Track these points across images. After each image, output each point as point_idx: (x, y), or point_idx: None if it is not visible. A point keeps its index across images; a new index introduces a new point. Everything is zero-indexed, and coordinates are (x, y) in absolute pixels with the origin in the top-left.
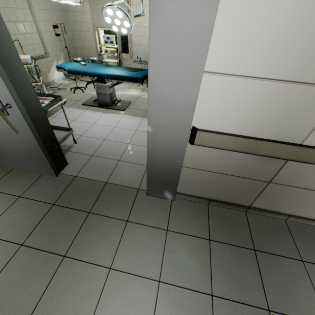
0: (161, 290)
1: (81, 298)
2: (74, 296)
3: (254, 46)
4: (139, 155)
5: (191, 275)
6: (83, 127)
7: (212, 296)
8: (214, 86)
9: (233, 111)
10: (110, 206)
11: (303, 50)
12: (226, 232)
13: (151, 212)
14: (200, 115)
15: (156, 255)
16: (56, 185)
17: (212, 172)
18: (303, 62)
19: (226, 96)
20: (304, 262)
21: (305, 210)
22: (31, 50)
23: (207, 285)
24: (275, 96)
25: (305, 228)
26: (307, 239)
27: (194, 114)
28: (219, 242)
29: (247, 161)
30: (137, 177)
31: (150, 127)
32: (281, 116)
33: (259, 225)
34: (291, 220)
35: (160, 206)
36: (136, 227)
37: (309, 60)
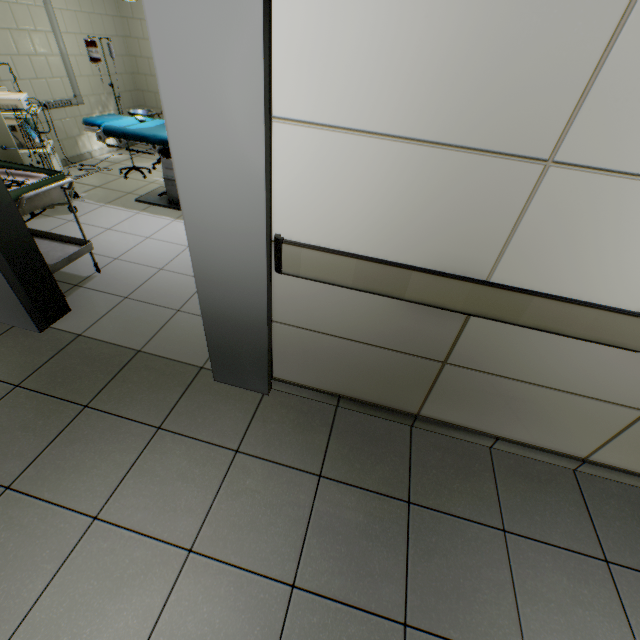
0: (189, 568)
1: (18, 572)
2: (3, 567)
3: (357, 65)
4: None
5: (261, 543)
6: (124, 243)
7: (293, 587)
8: (299, 150)
9: (346, 204)
10: (132, 398)
11: (450, 78)
12: (359, 462)
13: (214, 414)
14: (286, 212)
15: (200, 498)
16: (35, 349)
17: (333, 335)
18: (455, 103)
19: (326, 172)
20: (508, 533)
21: (526, 428)
22: (43, 89)
23: (289, 565)
24: (418, 174)
25: (529, 466)
26: (526, 488)
27: (275, 209)
28: (338, 482)
29: (393, 315)
30: (206, 346)
31: (191, 232)
32: (437, 219)
33: (433, 455)
34: (502, 448)
35: (236, 404)
36: (174, 440)
37: (465, 100)
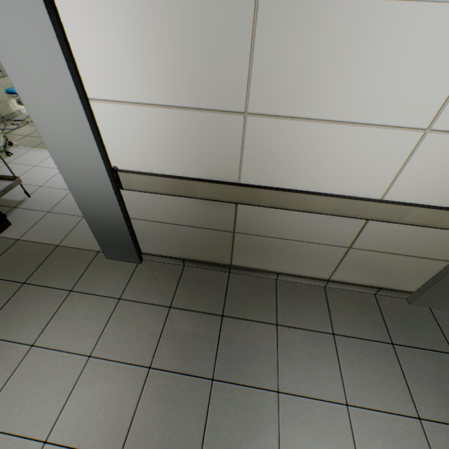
0: (89, 365)
1: None
2: None
3: (125, 67)
4: None
5: (132, 347)
6: (46, 174)
7: (150, 368)
8: (111, 116)
9: (147, 146)
10: (53, 275)
11: (178, 71)
12: (195, 297)
13: (106, 279)
14: (115, 153)
15: (96, 328)
16: None
17: (167, 223)
18: (185, 85)
19: (130, 128)
20: (279, 326)
21: (291, 265)
22: None
23: (148, 357)
24: (180, 125)
25: (298, 287)
26: (294, 300)
27: (109, 152)
28: (181, 309)
29: (196, 207)
30: None
31: (62, 170)
32: (200, 150)
33: (240, 287)
34: (283, 279)
35: (120, 271)
36: (80, 297)
37: (190, 83)
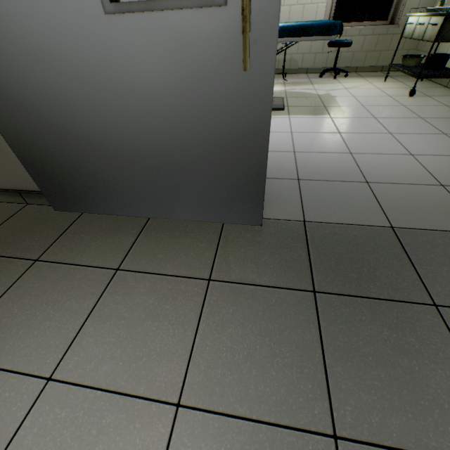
0: None
1: None
2: None
3: None
4: (399, 170)
5: None
6: None
7: None
8: None
9: None
10: None
11: None
12: None
13: None
14: None
15: None
16: (277, 244)
17: None
18: None
19: None
20: None
21: None
22: None
23: None
24: None
25: None
26: None
27: None
28: None
29: None
30: None
31: None
32: None
33: None
34: None
35: None
36: None
37: None
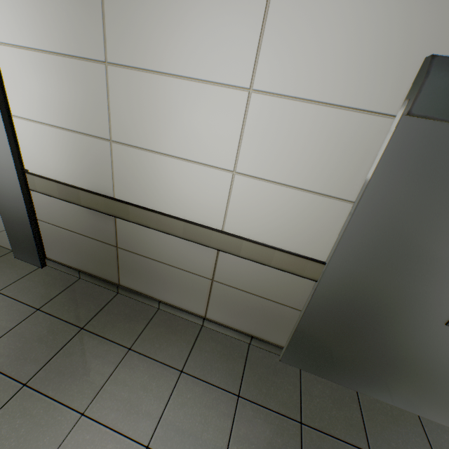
0: None
1: None
2: None
3: (35, 97)
4: None
5: None
6: None
7: None
8: (25, 130)
9: (49, 156)
10: None
11: (66, 105)
12: (69, 306)
13: (0, 273)
14: (28, 158)
15: None
16: None
17: (66, 229)
18: (71, 114)
19: (37, 140)
20: (132, 350)
21: (170, 293)
22: None
23: None
24: (70, 143)
25: (176, 320)
26: (163, 331)
27: (23, 157)
28: (47, 313)
29: (86, 216)
30: None
31: None
32: (84, 165)
33: (119, 308)
34: (164, 309)
35: (18, 270)
36: None
37: (74, 113)
